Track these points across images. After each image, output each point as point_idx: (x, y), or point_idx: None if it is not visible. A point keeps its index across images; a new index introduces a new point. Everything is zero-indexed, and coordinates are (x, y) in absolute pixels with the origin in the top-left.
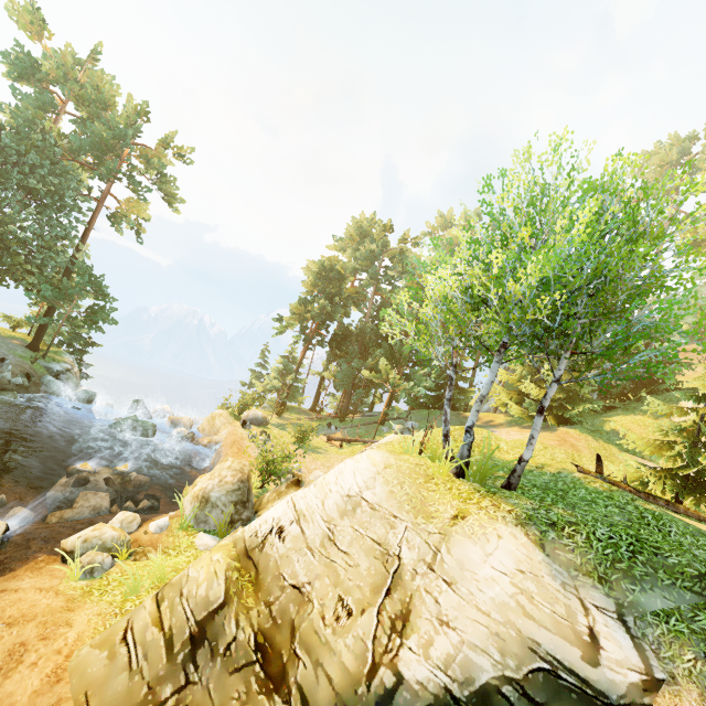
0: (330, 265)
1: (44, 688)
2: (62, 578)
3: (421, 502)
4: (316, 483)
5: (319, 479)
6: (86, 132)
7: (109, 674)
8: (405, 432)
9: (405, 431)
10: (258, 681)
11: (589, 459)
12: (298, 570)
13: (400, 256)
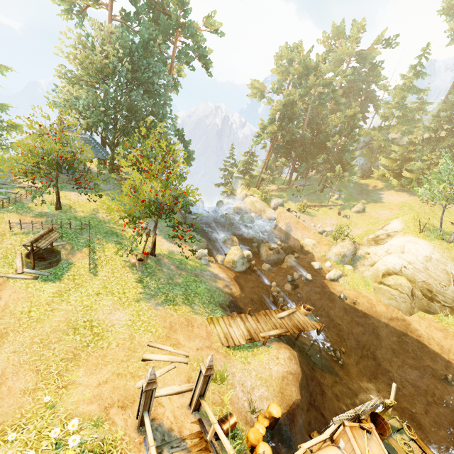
0: (292, 98)
1: (387, 308)
2: (341, 286)
3: (453, 258)
4: (407, 252)
5: (406, 250)
6: (149, 16)
7: (398, 304)
8: (340, 198)
9: (340, 198)
10: (428, 300)
11: (438, 210)
12: (421, 277)
13: (329, 83)
